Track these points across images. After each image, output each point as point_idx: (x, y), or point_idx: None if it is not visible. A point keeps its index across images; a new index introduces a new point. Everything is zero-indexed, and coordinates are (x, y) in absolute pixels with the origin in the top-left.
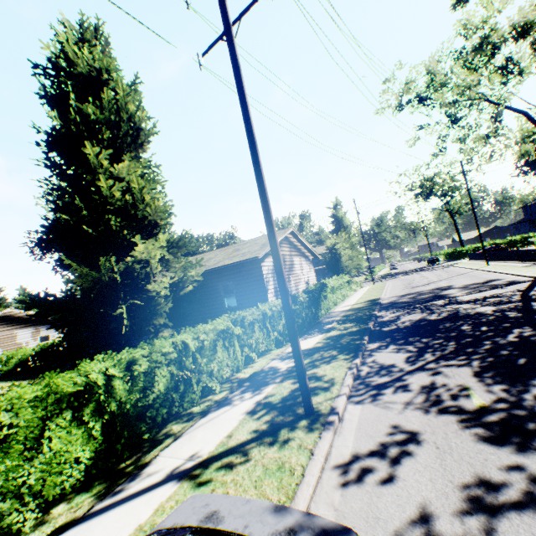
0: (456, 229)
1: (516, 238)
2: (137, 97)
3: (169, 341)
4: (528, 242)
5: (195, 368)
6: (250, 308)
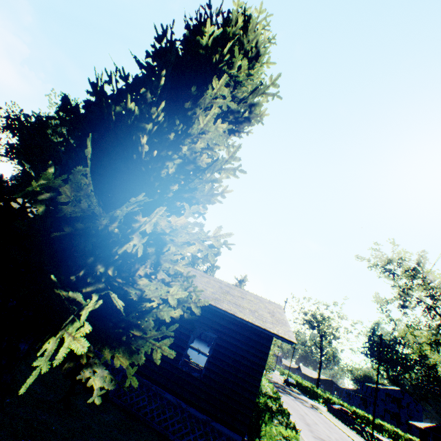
0: (319, 369)
1: (359, 411)
2: (258, 101)
3: None
4: (366, 422)
5: None
6: (268, 438)
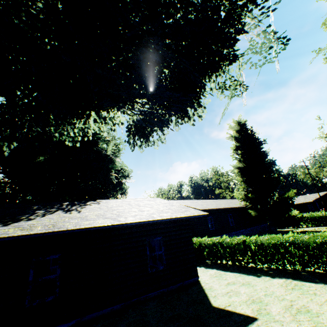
0: None
1: None
2: None
3: (318, 213)
4: None
5: (319, 219)
6: None
